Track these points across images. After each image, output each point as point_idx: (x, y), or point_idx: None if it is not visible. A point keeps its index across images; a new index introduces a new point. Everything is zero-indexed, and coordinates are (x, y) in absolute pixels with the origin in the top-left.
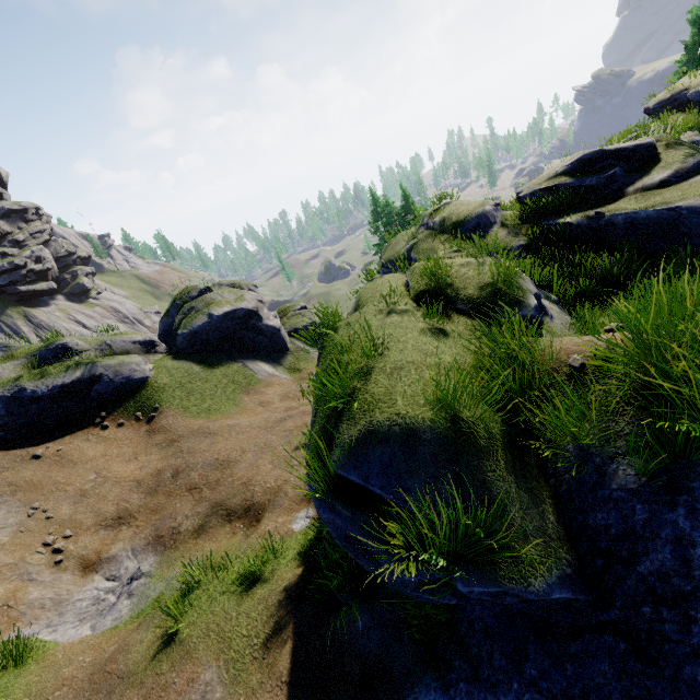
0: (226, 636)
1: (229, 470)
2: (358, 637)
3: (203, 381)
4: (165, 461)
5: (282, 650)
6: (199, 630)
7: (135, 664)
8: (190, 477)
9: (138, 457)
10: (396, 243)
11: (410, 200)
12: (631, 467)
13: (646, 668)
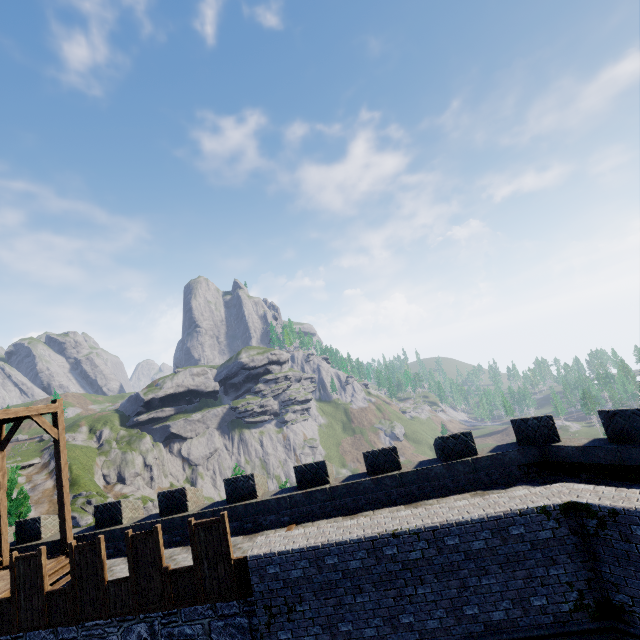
0: None
1: None
2: None
3: None
4: None
5: None
6: None
7: None
8: None
9: None
10: None
11: None
12: None
13: None
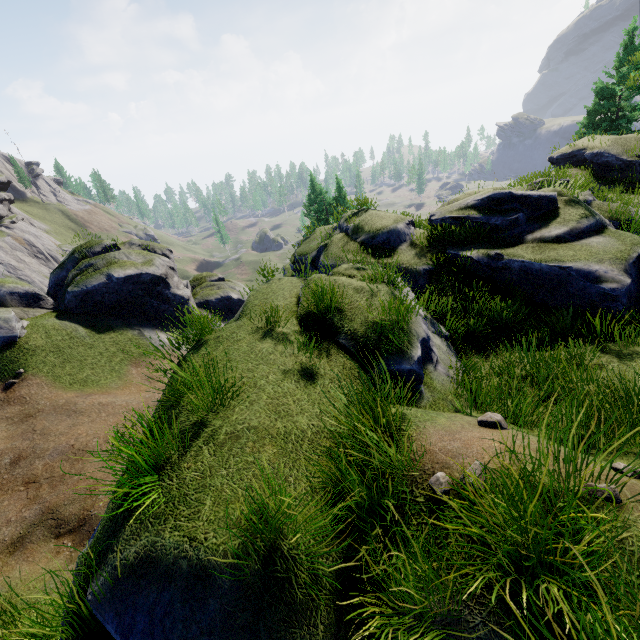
0: None
1: (80, 464)
2: None
3: (87, 347)
4: (10, 441)
5: None
6: None
7: None
8: (33, 466)
9: None
10: (313, 238)
11: (343, 193)
12: None
13: None
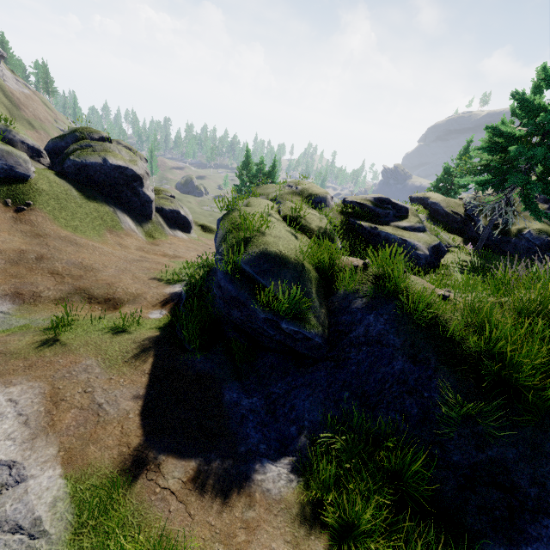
0: (103, 348)
1: (92, 273)
2: (197, 364)
3: (78, 205)
4: (30, 246)
5: (146, 361)
6: (79, 342)
7: (16, 349)
8: (54, 265)
9: (0, 233)
10: (267, 188)
11: (274, 170)
12: (362, 301)
13: (338, 371)
